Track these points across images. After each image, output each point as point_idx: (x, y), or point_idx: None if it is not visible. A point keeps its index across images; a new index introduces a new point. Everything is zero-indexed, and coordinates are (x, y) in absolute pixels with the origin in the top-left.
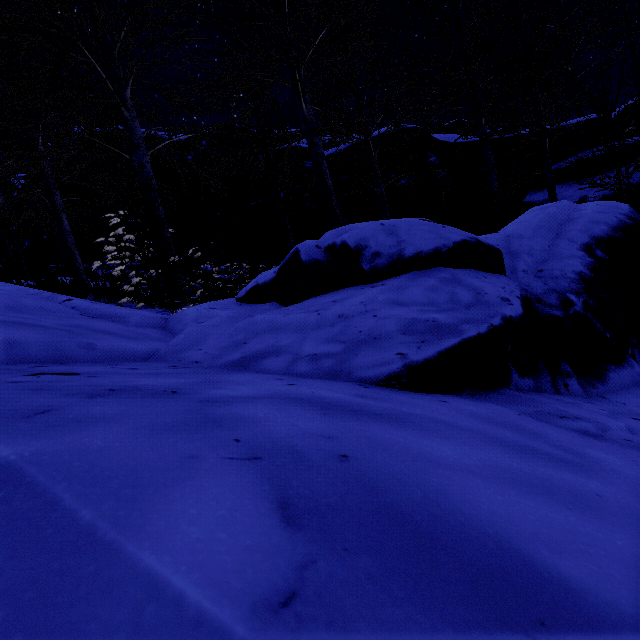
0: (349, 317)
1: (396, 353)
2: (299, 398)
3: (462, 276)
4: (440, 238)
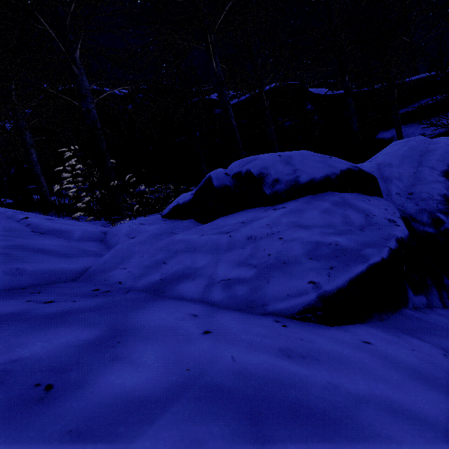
0: (257, 239)
1: (308, 281)
2: (218, 386)
3: (351, 200)
4: (329, 167)
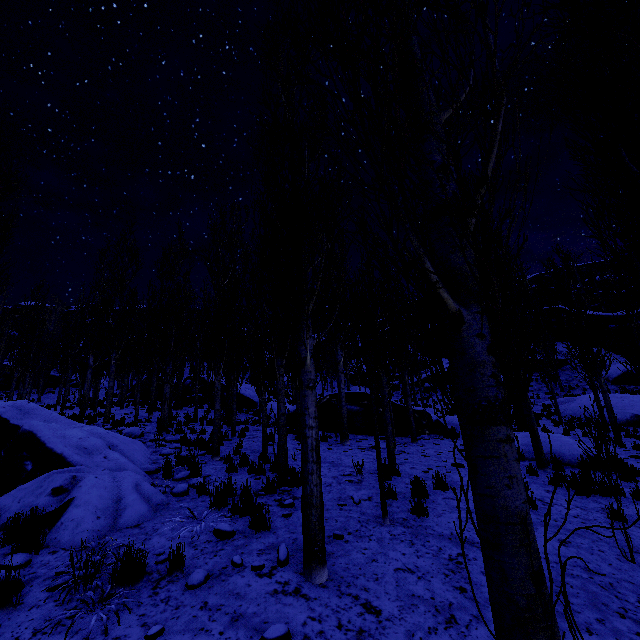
0: None
1: None
2: None
3: None
4: None
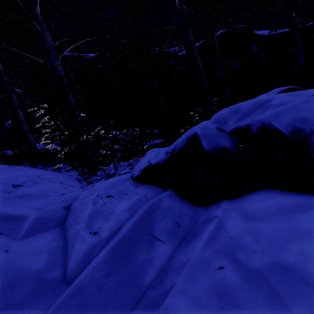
0: None
1: None
2: None
3: None
4: None
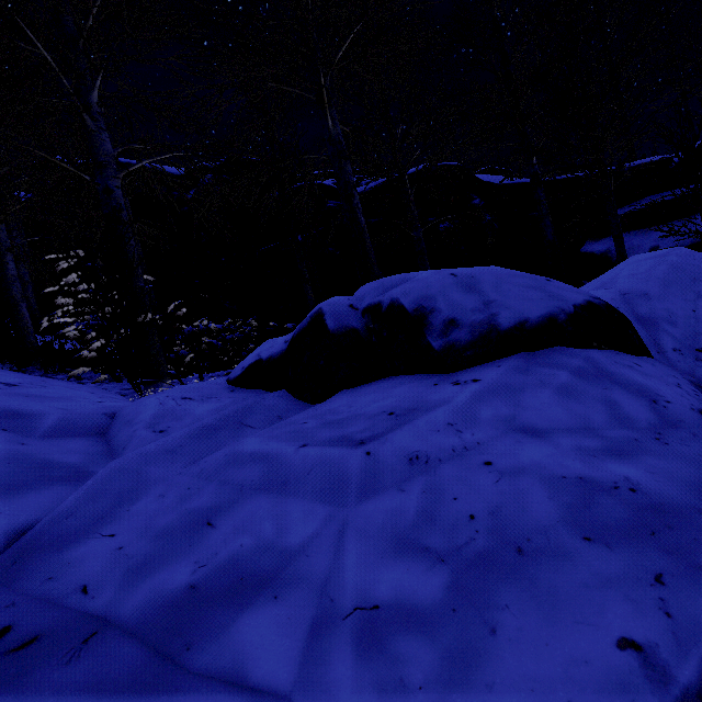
0: (432, 463)
1: (615, 639)
2: None
3: (609, 365)
4: (551, 298)
